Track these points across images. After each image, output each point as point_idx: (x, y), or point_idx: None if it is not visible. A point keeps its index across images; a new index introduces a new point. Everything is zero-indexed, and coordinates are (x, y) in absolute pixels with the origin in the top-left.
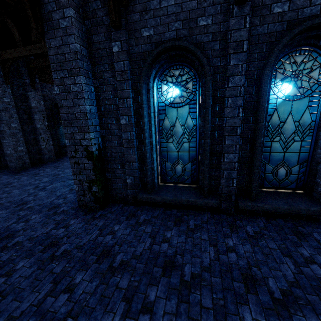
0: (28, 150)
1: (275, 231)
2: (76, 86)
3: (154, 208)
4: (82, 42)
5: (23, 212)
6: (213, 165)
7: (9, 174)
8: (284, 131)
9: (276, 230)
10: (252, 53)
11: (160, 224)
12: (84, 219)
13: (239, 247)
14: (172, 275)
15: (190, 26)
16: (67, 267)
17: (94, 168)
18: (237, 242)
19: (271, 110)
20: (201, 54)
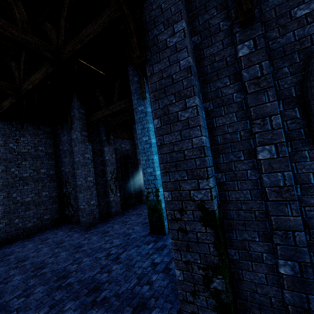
0: (98, 203)
1: None
2: (187, 111)
3: None
4: (192, 58)
5: (96, 311)
6: None
7: (80, 232)
8: None
9: None
10: None
11: None
12: None
13: None
14: None
15: None
16: None
17: (216, 242)
18: None
19: None
20: None
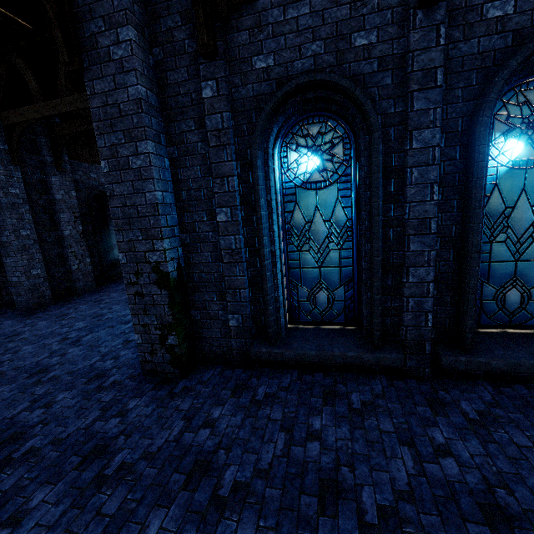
0: (49, 275)
1: (517, 409)
2: (139, 158)
3: (280, 371)
4: (149, 84)
5: (41, 388)
6: (388, 290)
7: (15, 318)
8: (514, 223)
9: (519, 408)
10: (451, 89)
11: (297, 403)
12: (153, 398)
13: (458, 444)
14: (340, 511)
15: (338, 48)
16: (130, 501)
17: (170, 303)
18: (451, 435)
19: (487, 186)
20: (362, 93)
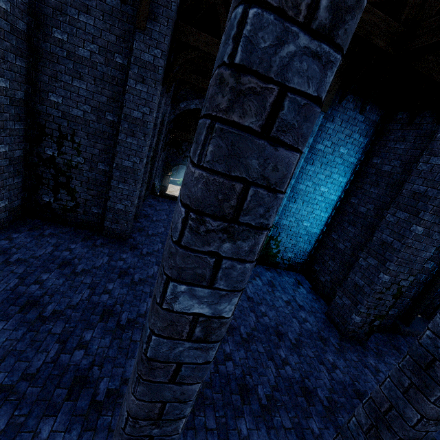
0: None
1: None
2: (439, 235)
3: (394, 335)
4: None
5: (306, 350)
6: None
7: (124, 250)
8: None
9: None
10: None
11: None
12: (374, 357)
13: None
14: None
15: None
16: None
17: (391, 306)
18: None
19: None
20: None
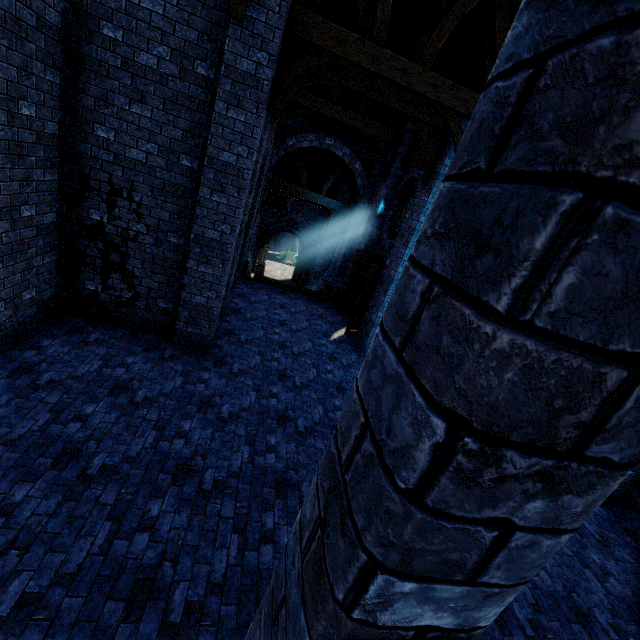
0: None
1: None
2: None
3: (625, 511)
4: None
5: None
6: None
7: (205, 366)
8: None
9: None
10: None
11: None
12: (597, 548)
13: None
14: None
15: None
16: None
17: None
18: None
19: None
20: None
